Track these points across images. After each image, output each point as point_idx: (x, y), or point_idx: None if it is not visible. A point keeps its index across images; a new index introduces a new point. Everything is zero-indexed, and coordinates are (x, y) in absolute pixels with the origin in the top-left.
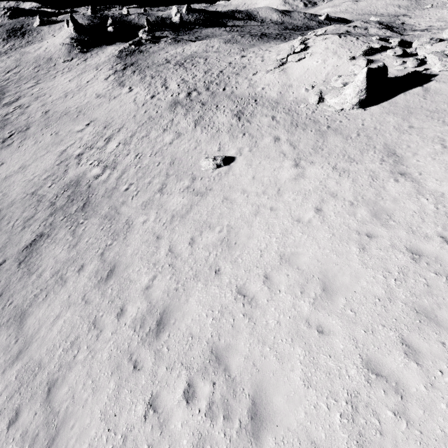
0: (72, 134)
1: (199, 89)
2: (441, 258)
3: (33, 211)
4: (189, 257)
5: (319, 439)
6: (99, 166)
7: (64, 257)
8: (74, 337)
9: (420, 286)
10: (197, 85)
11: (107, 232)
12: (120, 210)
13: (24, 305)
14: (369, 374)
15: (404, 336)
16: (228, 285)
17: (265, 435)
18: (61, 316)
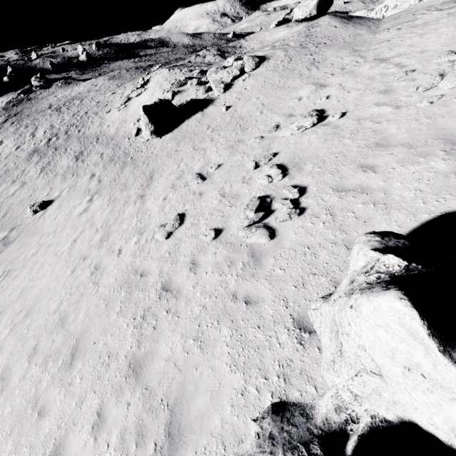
0: None
1: (60, 134)
2: (105, 269)
3: None
4: None
5: None
6: None
7: None
8: None
9: (78, 296)
10: (59, 130)
11: None
12: None
13: None
14: None
15: (39, 342)
16: None
17: None
18: None
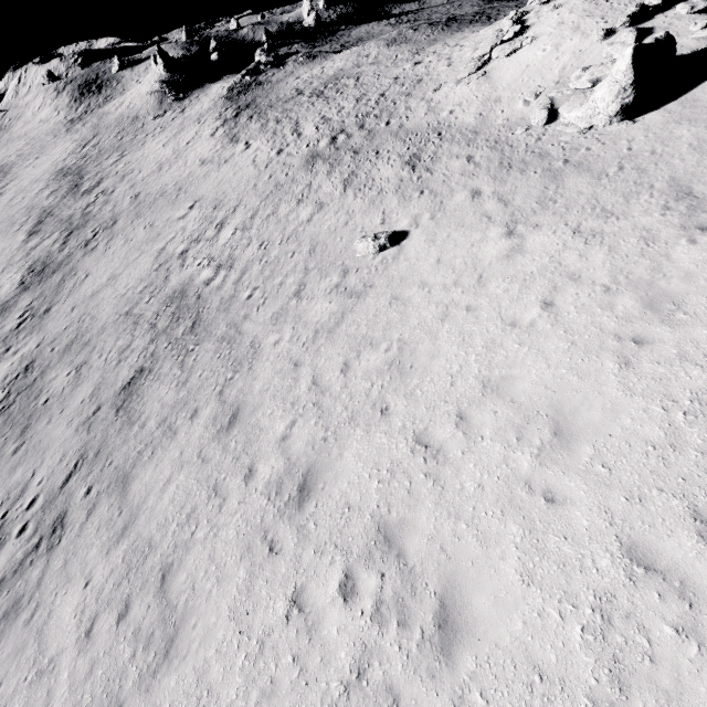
0: (172, 224)
1: (349, 130)
2: None
3: (129, 337)
4: (342, 391)
5: (546, 662)
6: (210, 266)
7: (172, 400)
8: (190, 507)
9: None
10: (345, 124)
11: (226, 361)
12: (242, 328)
13: (127, 466)
14: (632, 567)
15: (699, 506)
16: (401, 431)
17: (461, 651)
18: (172, 480)
